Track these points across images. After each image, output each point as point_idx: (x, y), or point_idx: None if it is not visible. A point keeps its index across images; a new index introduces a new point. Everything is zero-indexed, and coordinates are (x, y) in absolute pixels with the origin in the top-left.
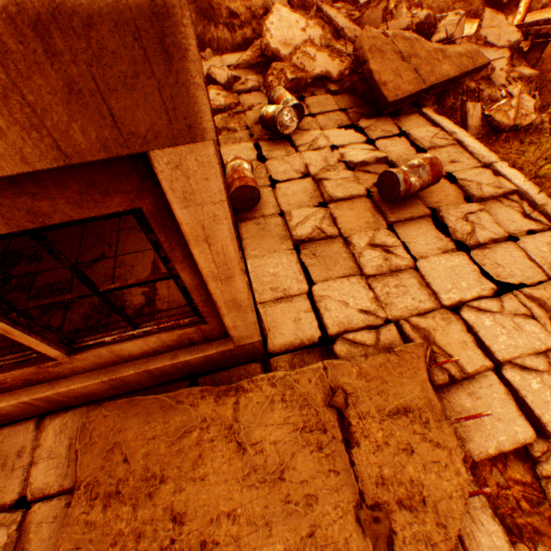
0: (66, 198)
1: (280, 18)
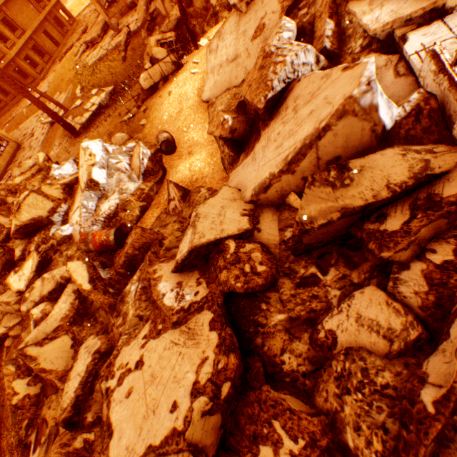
0: None
1: None
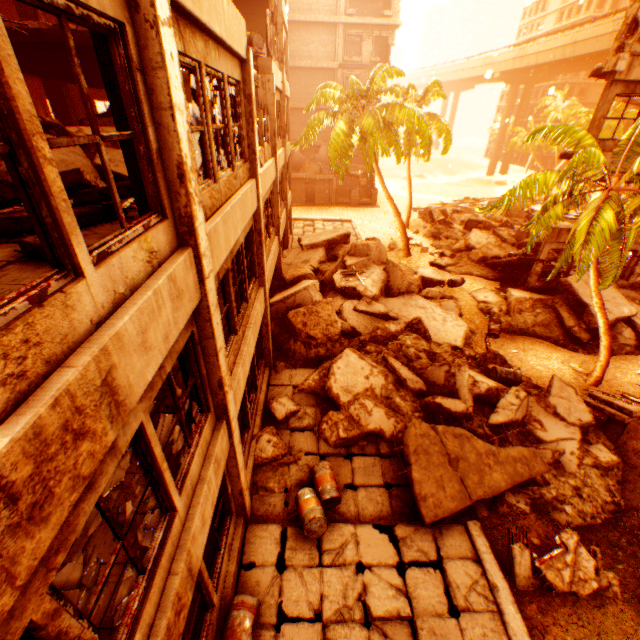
0: None
1: (347, 363)
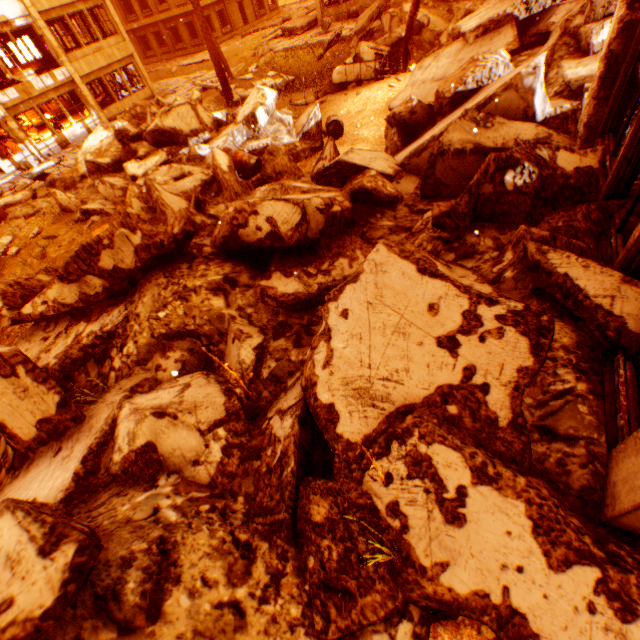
0: None
1: None
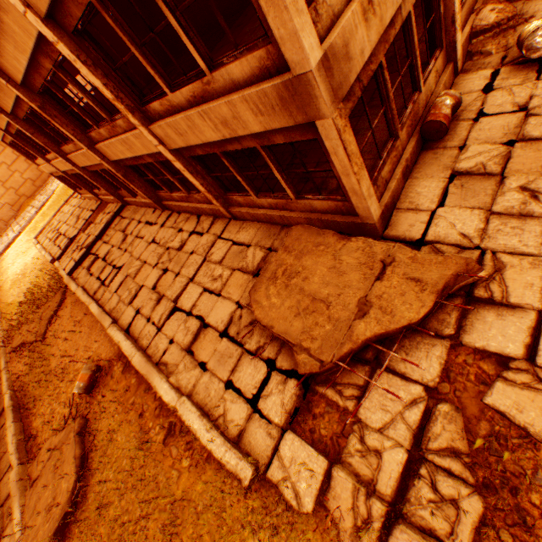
0: (298, 134)
1: None
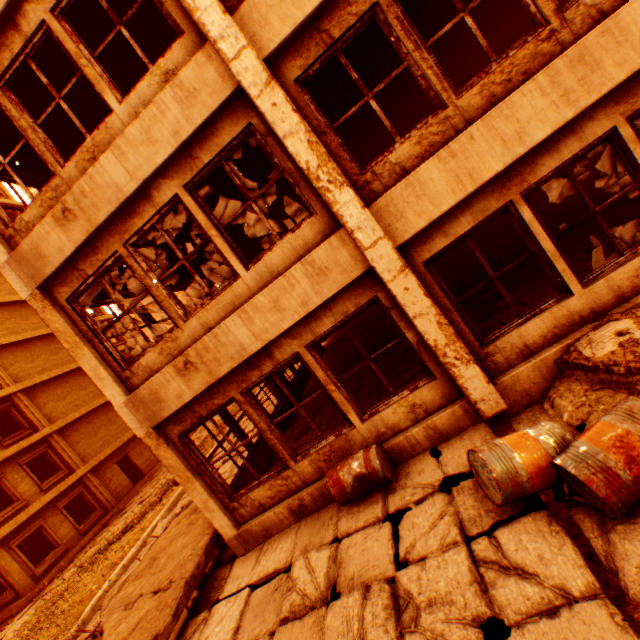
0: None
1: None
